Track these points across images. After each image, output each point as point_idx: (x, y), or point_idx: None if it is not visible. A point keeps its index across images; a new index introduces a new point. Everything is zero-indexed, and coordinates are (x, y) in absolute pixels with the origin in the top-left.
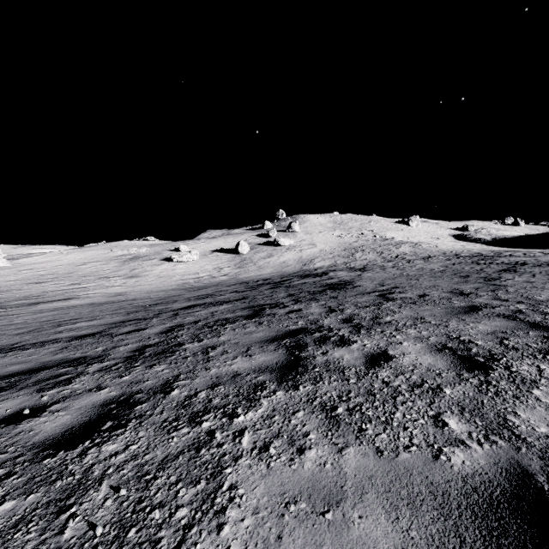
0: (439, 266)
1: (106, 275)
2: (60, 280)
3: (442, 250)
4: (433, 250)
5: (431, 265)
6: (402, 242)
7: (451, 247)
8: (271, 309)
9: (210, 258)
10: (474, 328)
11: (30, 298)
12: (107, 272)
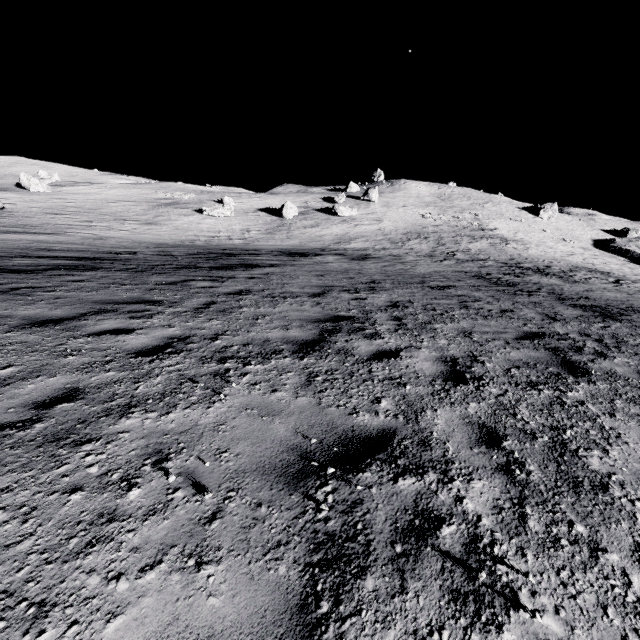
0: (434, 270)
1: (126, 218)
2: (78, 214)
3: (517, 255)
4: (507, 253)
5: (434, 268)
6: (493, 236)
7: (542, 253)
8: (66, 270)
9: (247, 217)
10: (17, 311)
11: (24, 227)
12: (131, 214)
